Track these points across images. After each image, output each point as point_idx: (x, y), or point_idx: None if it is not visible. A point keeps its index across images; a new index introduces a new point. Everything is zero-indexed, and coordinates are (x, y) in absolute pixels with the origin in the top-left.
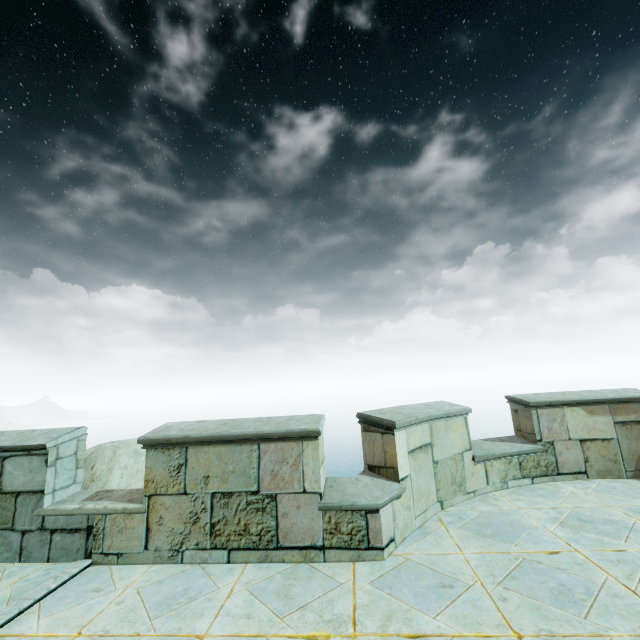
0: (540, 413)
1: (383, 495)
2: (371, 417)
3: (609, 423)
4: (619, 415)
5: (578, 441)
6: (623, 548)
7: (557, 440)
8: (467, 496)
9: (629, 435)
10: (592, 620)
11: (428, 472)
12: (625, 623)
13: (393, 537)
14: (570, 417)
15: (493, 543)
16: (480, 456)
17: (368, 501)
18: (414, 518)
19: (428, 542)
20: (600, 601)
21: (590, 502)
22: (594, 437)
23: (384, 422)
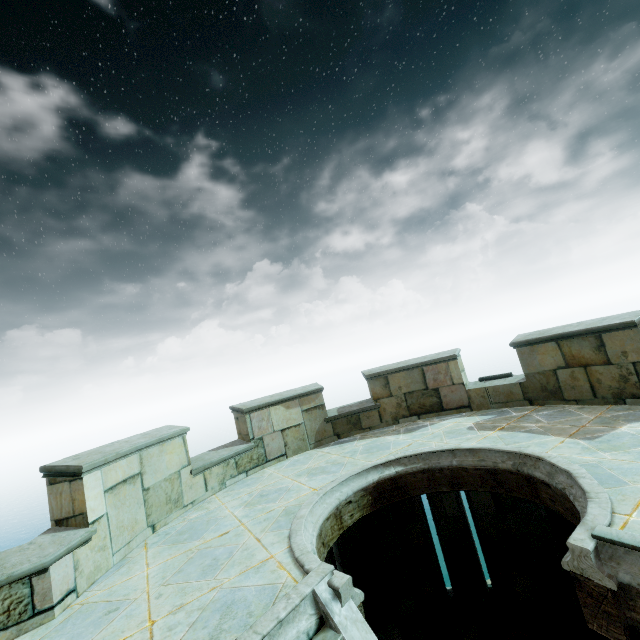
0: (252, 416)
1: (57, 549)
2: (56, 467)
3: (299, 412)
4: (305, 405)
5: (280, 431)
6: (274, 508)
7: (265, 435)
8: (185, 509)
9: (311, 418)
10: (218, 577)
11: (135, 502)
12: (239, 568)
13: (74, 588)
14: (274, 414)
15: (182, 546)
16: (198, 468)
17: (32, 564)
18: (112, 555)
19: (119, 574)
20: (233, 559)
21: (277, 478)
22: (291, 425)
23: (70, 469)
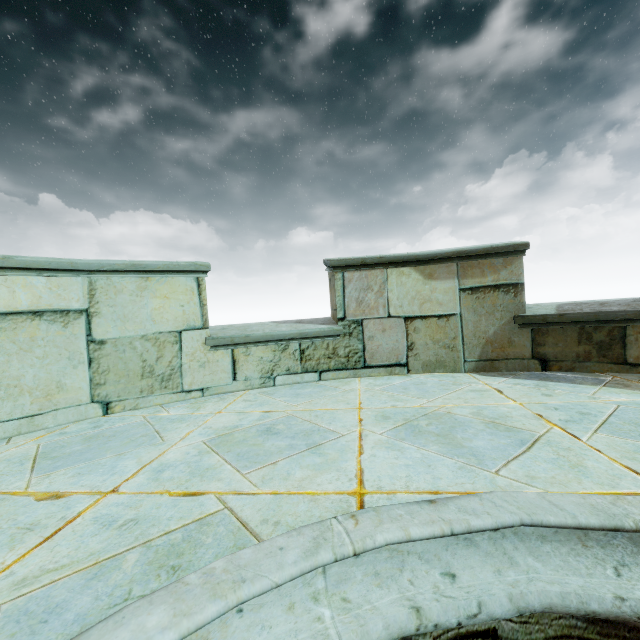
0: (348, 278)
1: None
2: None
3: (453, 291)
4: (470, 278)
5: (402, 319)
6: (210, 489)
7: (369, 318)
8: (184, 396)
9: (479, 308)
10: None
11: (63, 355)
12: None
13: None
14: (395, 283)
15: (14, 472)
16: (218, 338)
17: None
18: None
19: None
20: None
21: (344, 403)
22: (428, 313)
23: None
